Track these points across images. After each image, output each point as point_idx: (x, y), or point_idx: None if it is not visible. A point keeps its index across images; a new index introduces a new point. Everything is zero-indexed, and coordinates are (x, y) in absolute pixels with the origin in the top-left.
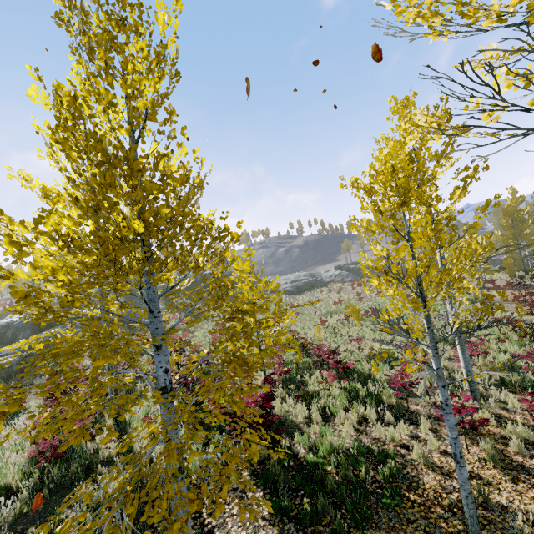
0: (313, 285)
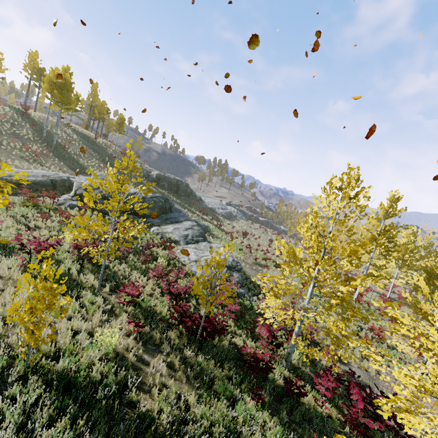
0: (231, 215)
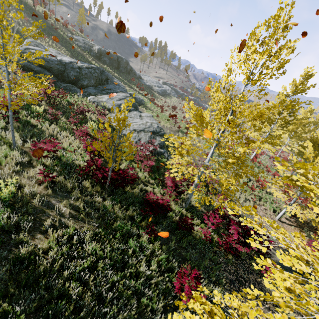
0: (165, 93)
